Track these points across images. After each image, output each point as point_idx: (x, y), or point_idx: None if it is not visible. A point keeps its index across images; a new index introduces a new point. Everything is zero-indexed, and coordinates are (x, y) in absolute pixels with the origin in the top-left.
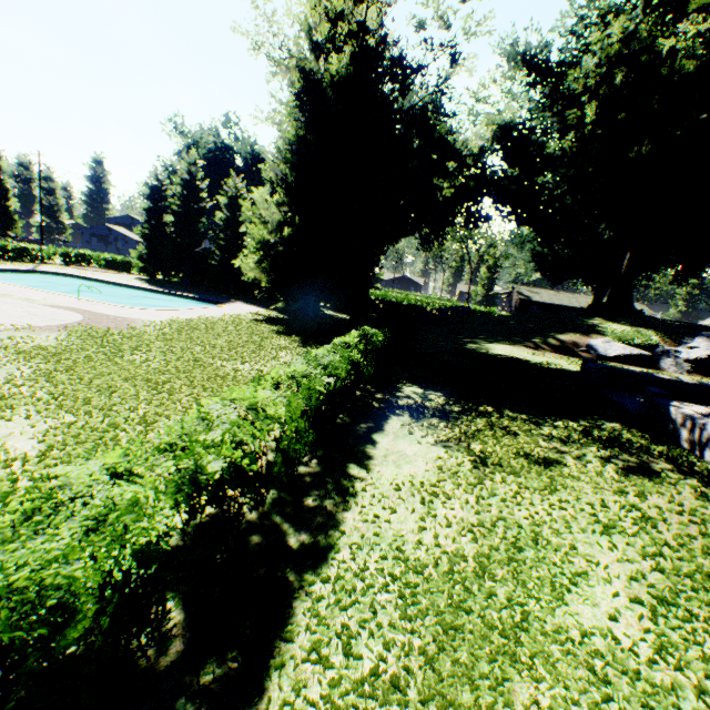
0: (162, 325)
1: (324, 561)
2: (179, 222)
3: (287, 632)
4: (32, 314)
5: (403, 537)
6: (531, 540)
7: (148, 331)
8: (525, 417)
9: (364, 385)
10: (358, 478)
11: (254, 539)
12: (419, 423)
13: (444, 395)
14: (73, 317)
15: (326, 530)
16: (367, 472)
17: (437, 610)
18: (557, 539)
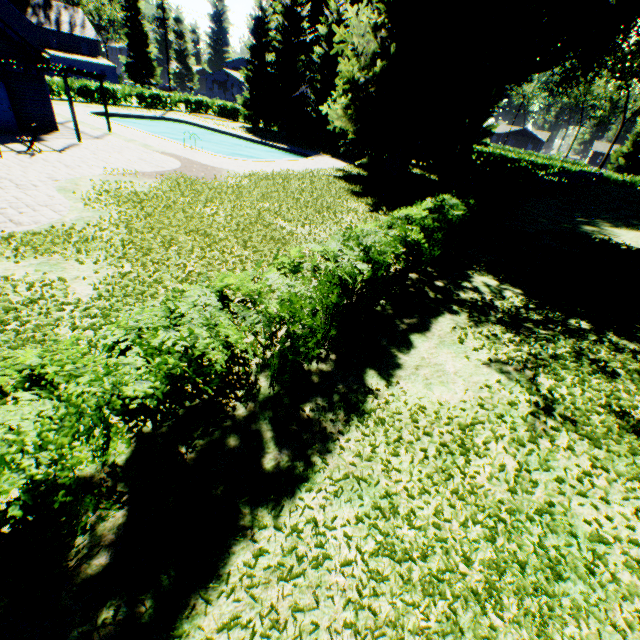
0: (243, 177)
1: (289, 499)
2: (278, 62)
3: (211, 586)
4: (142, 160)
5: (395, 495)
6: (585, 566)
7: (228, 182)
8: (637, 348)
9: (423, 269)
10: (373, 392)
11: (230, 444)
12: (477, 328)
13: (524, 294)
14: (172, 165)
15: (307, 457)
16: (386, 386)
17: (397, 638)
18: (631, 579)
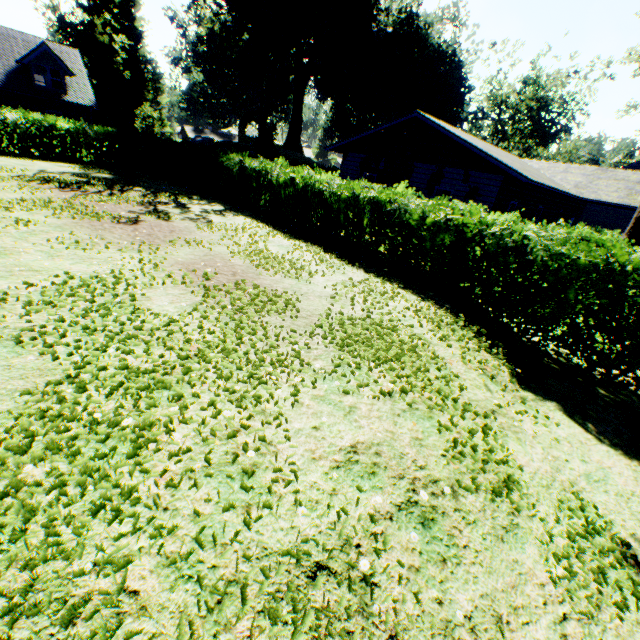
0: None
1: None
2: None
3: None
4: None
5: None
6: None
7: None
8: None
9: None
10: None
11: None
12: None
13: None
14: None
15: None
16: None
17: None
18: None
